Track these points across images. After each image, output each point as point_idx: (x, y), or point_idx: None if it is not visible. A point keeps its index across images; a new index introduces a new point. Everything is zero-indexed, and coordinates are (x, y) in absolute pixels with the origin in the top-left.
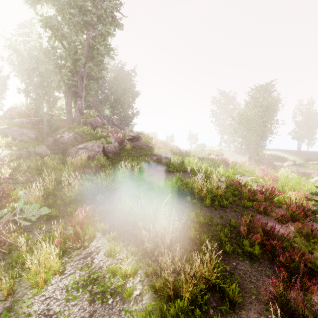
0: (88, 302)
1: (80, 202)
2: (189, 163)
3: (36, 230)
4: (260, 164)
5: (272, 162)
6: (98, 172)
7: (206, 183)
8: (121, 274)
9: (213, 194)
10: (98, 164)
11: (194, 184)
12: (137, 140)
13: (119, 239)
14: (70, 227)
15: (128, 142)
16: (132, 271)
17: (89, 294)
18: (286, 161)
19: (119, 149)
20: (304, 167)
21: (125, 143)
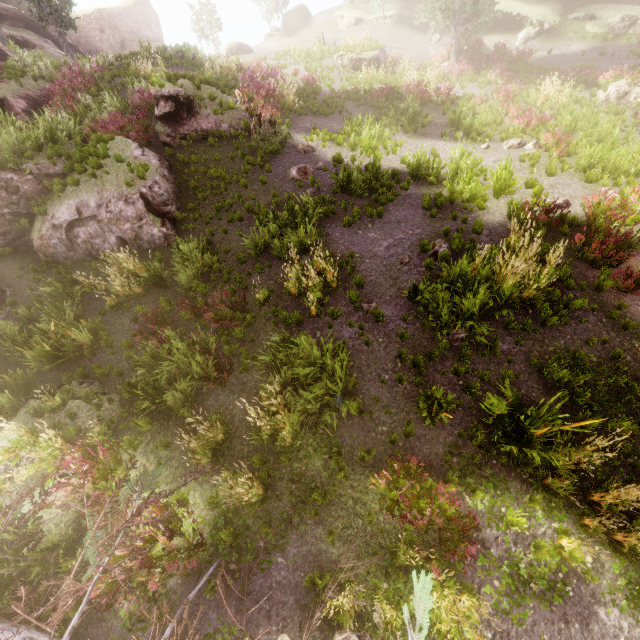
0: (545, 609)
1: (315, 431)
2: (368, 149)
3: (324, 544)
4: (480, 64)
5: (504, 47)
6: (234, 308)
7: (541, 276)
8: (554, 550)
9: (548, 289)
10: (192, 271)
11: (506, 281)
12: (194, 113)
13: (483, 486)
14: (375, 503)
15: (171, 128)
16: (577, 546)
17: (534, 598)
18: (522, 27)
19: (168, 171)
20: (559, 35)
21: (164, 137)
